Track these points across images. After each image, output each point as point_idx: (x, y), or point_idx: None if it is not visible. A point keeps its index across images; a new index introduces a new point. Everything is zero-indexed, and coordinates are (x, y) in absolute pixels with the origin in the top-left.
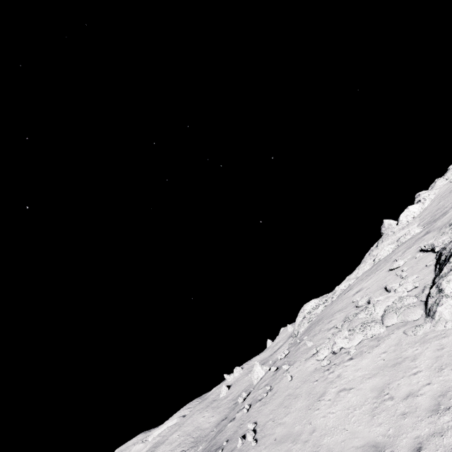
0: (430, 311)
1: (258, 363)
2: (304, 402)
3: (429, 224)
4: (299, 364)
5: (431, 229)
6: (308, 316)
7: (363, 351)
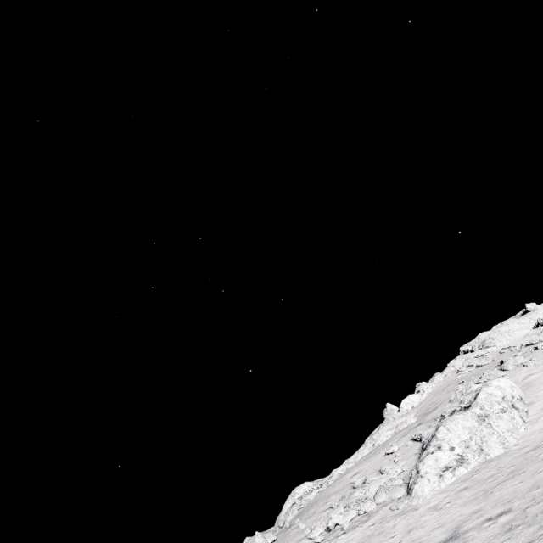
0: (410, 489)
1: None
2: None
3: (422, 416)
4: None
5: (423, 421)
6: (299, 501)
7: (355, 525)
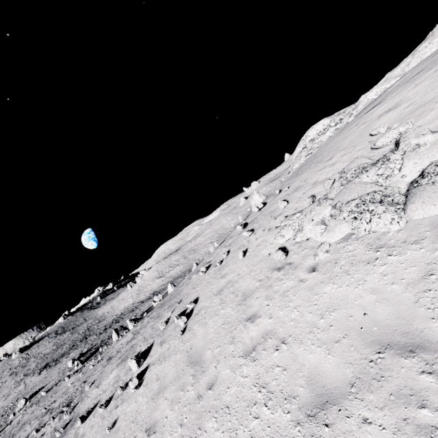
0: None
1: (257, 192)
2: (233, 311)
3: None
4: (261, 233)
5: None
6: (310, 145)
7: (338, 262)
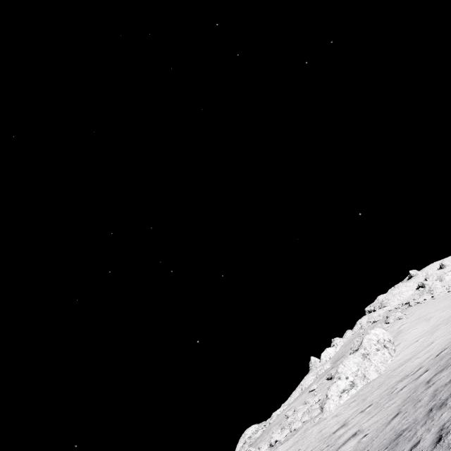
0: (322, 408)
1: None
2: None
3: (334, 362)
4: None
5: (334, 365)
6: (249, 440)
7: (288, 438)
